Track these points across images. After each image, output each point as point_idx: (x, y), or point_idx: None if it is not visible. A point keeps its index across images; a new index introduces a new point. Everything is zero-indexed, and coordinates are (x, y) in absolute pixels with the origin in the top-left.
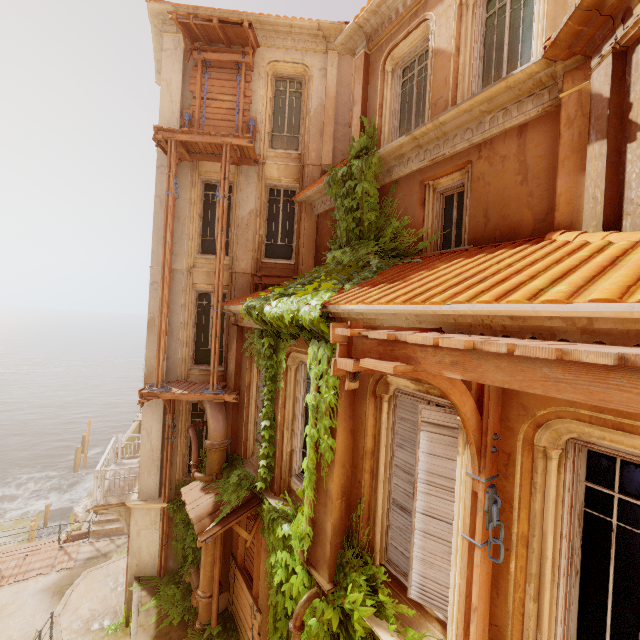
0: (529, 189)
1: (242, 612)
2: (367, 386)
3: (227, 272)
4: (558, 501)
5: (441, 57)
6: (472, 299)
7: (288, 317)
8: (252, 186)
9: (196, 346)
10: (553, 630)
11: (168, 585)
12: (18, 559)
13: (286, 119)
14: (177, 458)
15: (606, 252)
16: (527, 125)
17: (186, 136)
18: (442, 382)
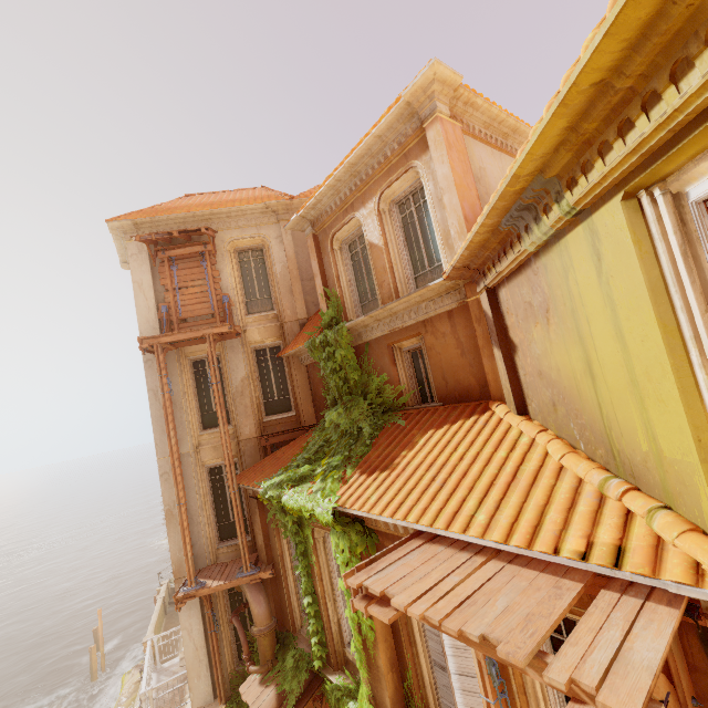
0: (468, 361)
1: None
2: None
3: (233, 441)
4: None
5: (375, 249)
6: (434, 522)
7: (306, 514)
8: (239, 355)
9: (218, 522)
10: None
11: None
12: None
13: (256, 285)
14: (224, 649)
15: (515, 455)
16: (452, 311)
17: (170, 338)
18: None
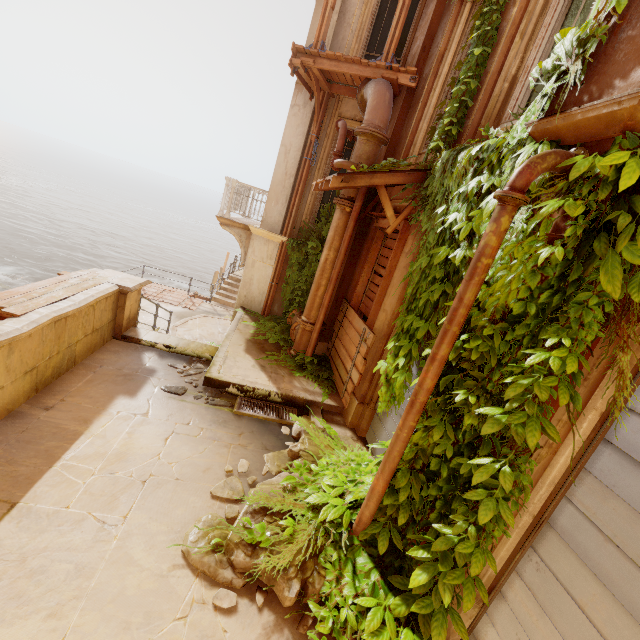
0: None
1: (344, 348)
2: None
3: None
4: None
5: None
6: None
7: None
8: None
9: (367, 51)
10: None
11: (269, 321)
12: (158, 290)
13: None
14: (309, 195)
15: None
16: None
17: None
18: None
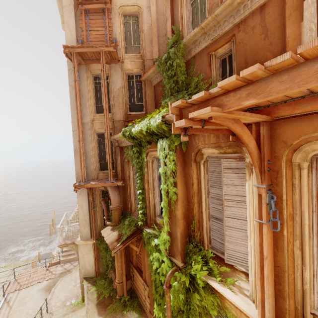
0: (269, 41)
1: (139, 288)
2: (191, 157)
3: (111, 121)
4: (309, 192)
5: None
6: None
7: (144, 129)
8: (118, 74)
9: (100, 161)
10: (312, 264)
11: (101, 280)
12: (27, 276)
13: (132, 37)
14: (97, 218)
15: None
16: (265, 5)
17: (80, 49)
18: (237, 128)
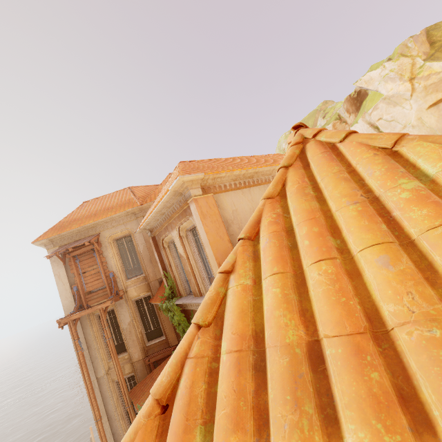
0: None
1: None
2: None
3: (129, 363)
4: None
5: (183, 258)
6: None
7: None
8: (125, 308)
9: (128, 414)
10: None
11: None
12: None
13: (130, 259)
14: None
15: None
16: None
17: (76, 316)
18: None
